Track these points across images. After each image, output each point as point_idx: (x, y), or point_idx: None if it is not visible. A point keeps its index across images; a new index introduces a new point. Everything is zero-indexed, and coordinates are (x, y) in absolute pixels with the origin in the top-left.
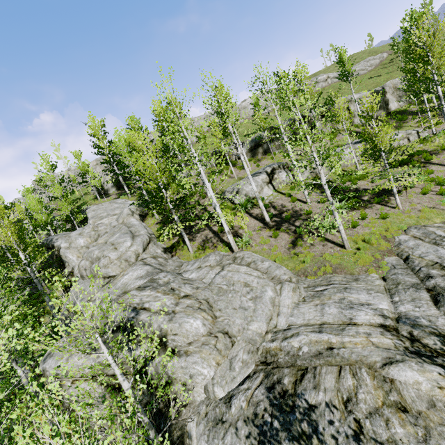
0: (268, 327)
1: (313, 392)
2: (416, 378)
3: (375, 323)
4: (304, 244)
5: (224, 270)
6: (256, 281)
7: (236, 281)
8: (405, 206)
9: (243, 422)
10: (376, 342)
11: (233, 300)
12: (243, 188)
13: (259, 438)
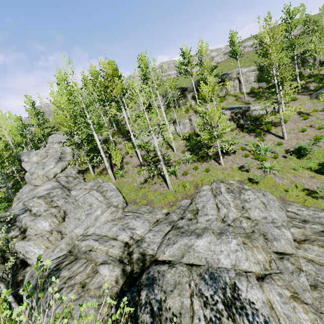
0: (84, 232)
1: (66, 271)
2: (106, 273)
3: (124, 241)
4: (151, 182)
5: (88, 193)
6: (97, 204)
7: (87, 202)
8: (227, 164)
9: (36, 278)
10: (110, 251)
11: (77, 213)
12: (140, 134)
13: (34, 287)
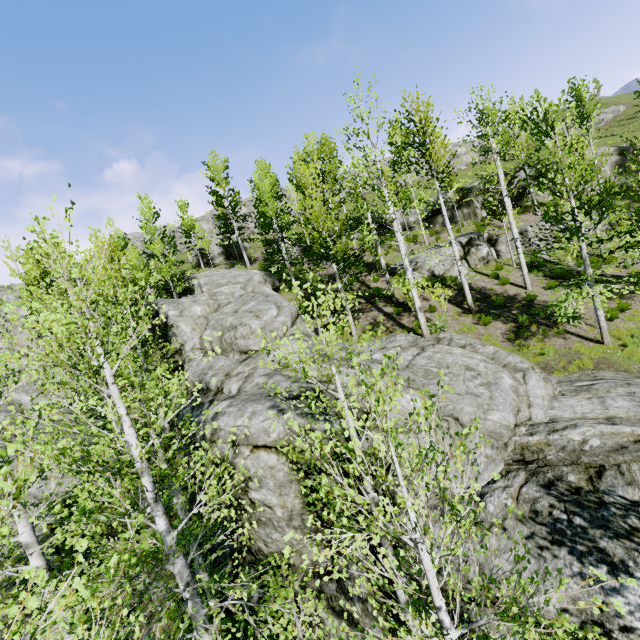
0: (517, 420)
1: (629, 488)
2: None
3: None
4: (532, 335)
5: (427, 351)
6: (483, 366)
7: (451, 364)
8: None
9: (516, 521)
10: None
11: (453, 384)
12: (425, 261)
13: (552, 537)
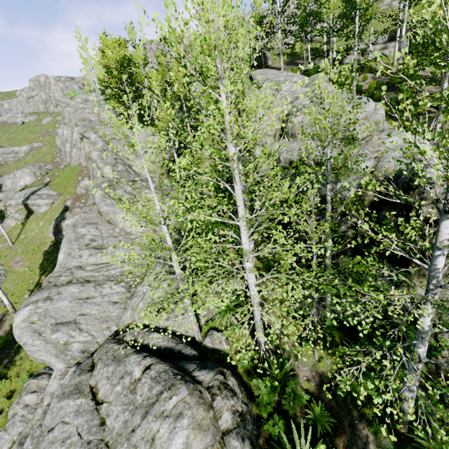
0: None
1: None
2: None
3: None
4: None
5: None
6: None
7: None
8: None
9: None
10: None
11: None
12: None
13: None
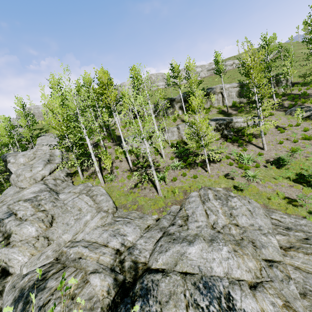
0: (72, 238)
1: (53, 280)
2: (97, 283)
3: (116, 248)
4: (141, 187)
5: (77, 197)
6: (86, 208)
7: (76, 206)
8: (214, 171)
9: (18, 289)
10: (101, 259)
11: (66, 217)
12: (130, 140)
13: (16, 299)
